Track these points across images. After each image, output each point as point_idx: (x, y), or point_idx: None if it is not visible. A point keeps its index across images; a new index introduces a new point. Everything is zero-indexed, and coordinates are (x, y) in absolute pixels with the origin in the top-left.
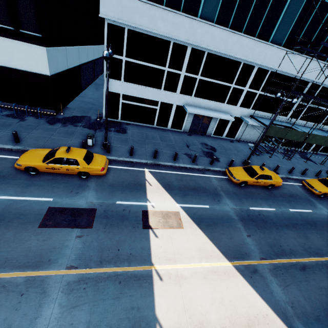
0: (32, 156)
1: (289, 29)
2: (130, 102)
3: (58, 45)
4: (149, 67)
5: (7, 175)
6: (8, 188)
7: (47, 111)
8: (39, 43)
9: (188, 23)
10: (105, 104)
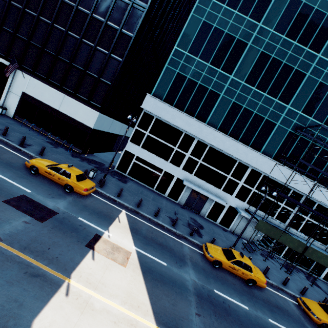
0: (42, 161)
1: (277, 148)
2: (140, 163)
3: (109, 116)
4: (163, 143)
5: (15, 166)
6: (7, 172)
7: (77, 149)
8: (97, 110)
9: (198, 125)
10: (120, 159)
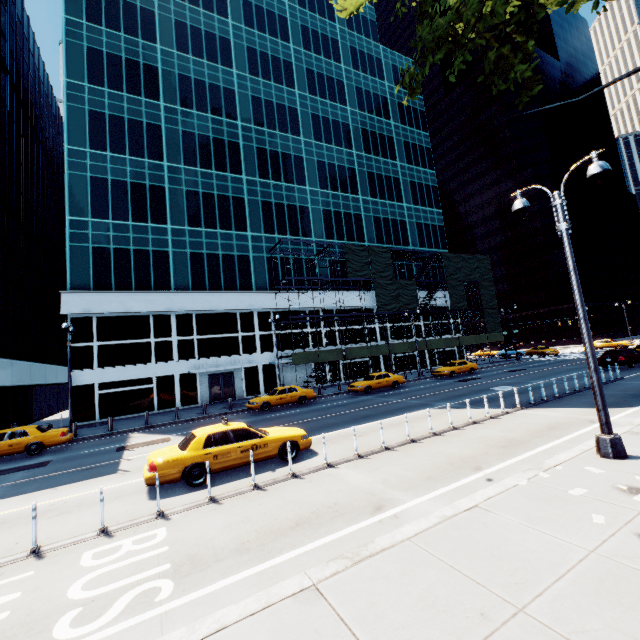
0: None
1: (267, 278)
2: (111, 390)
3: (3, 356)
4: (131, 344)
5: None
6: None
7: None
8: None
9: (164, 297)
10: (72, 404)
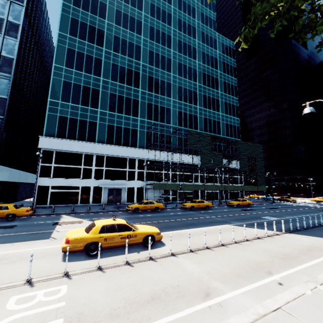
0: None
1: (145, 142)
2: (57, 190)
3: (6, 165)
4: (71, 167)
5: None
6: None
7: None
8: None
9: (91, 145)
10: (36, 195)
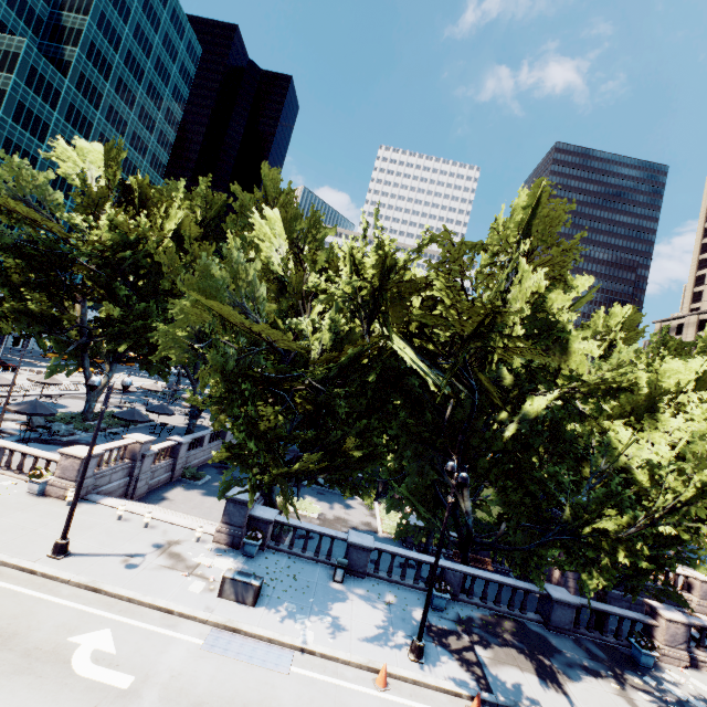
0: None
1: None
2: None
3: None
4: None
5: None
6: None
7: None
8: None
9: None
10: None
